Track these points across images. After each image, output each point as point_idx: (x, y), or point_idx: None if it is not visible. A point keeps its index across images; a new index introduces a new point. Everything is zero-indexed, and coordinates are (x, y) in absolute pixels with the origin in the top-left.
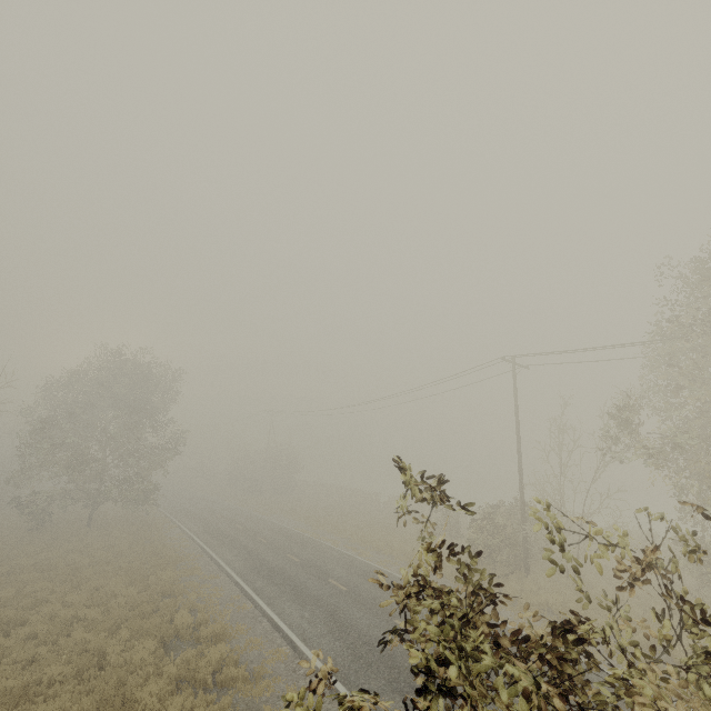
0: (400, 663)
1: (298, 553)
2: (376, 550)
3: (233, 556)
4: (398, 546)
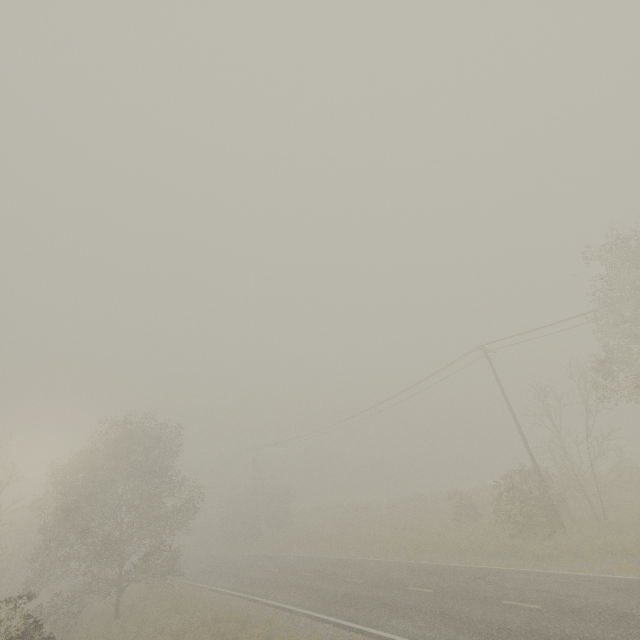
0: (546, 635)
1: (355, 575)
2: (417, 551)
3: (295, 597)
4: (436, 540)
